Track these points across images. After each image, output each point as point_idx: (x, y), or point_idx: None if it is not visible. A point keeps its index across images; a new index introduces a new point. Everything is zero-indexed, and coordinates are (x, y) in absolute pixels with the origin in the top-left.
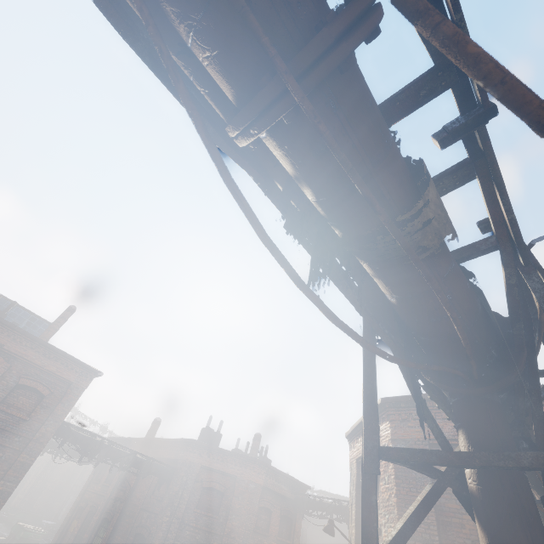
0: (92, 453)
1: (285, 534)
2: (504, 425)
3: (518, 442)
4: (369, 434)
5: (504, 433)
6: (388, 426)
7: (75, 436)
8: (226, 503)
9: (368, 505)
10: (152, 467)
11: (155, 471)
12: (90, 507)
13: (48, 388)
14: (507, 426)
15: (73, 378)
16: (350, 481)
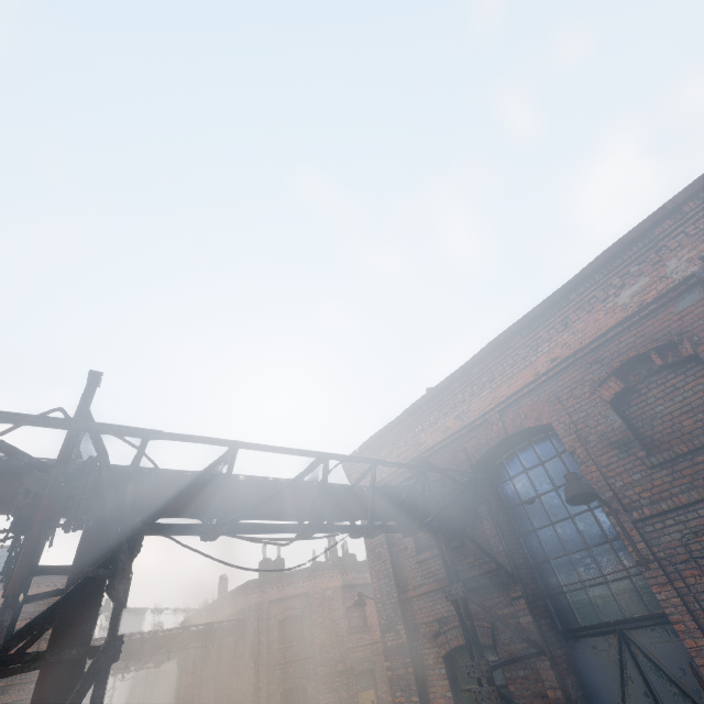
0: (135, 654)
1: None
2: (91, 543)
3: (138, 538)
4: None
5: (86, 549)
6: None
7: None
8: (308, 623)
9: None
10: (216, 631)
11: (221, 633)
12: (188, 702)
13: None
14: (94, 542)
15: None
16: None
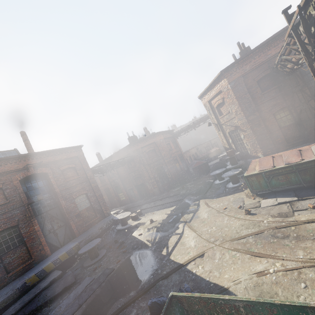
0: (106, 170)
1: (175, 146)
2: None
3: None
4: (308, 59)
5: None
6: (226, 80)
7: (97, 170)
8: (157, 150)
9: (313, 70)
10: (125, 160)
11: (127, 161)
12: (104, 190)
13: (72, 164)
14: None
15: (76, 154)
16: (207, 109)
